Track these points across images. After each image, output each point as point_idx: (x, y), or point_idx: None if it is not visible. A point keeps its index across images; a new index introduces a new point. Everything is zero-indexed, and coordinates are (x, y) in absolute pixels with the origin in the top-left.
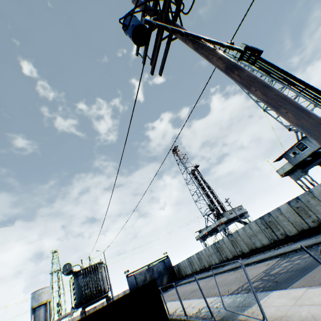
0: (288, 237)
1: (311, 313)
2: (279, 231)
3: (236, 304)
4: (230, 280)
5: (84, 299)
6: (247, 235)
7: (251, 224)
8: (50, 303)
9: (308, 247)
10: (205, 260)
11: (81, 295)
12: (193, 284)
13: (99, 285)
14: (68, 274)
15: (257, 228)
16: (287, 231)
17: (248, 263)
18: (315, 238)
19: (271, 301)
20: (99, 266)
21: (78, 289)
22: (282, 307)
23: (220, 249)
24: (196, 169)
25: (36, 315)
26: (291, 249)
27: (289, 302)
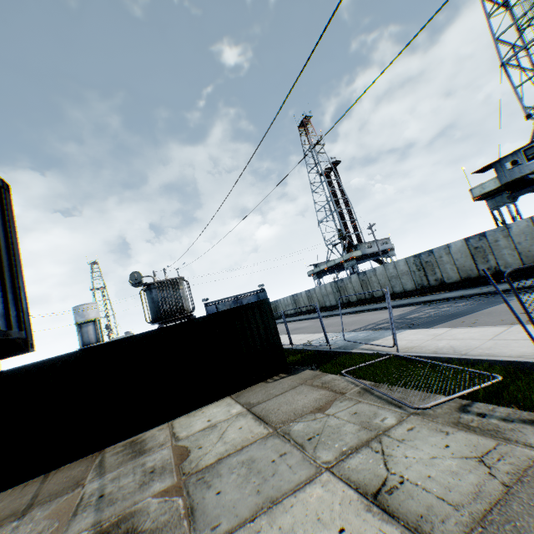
0: (444, 285)
1: (450, 345)
2: (435, 276)
3: (358, 339)
4: (349, 322)
5: (162, 315)
6: (387, 277)
7: (399, 262)
8: (100, 322)
9: (466, 297)
10: (317, 300)
11: (157, 311)
12: (295, 323)
13: (180, 303)
14: (137, 286)
15: (404, 269)
16: (446, 278)
17: (377, 308)
18: (481, 289)
19: (403, 337)
20: (179, 282)
21: (153, 304)
22: (417, 341)
23: (343, 289)
24: (334, 169)
25: (84, 332)
26: (442, 297)
27: (426, 338)
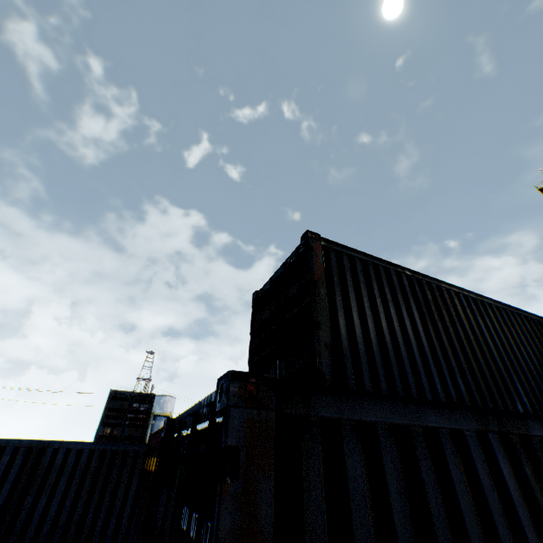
0: None
1: None
2: None
3: None
4: None
5: None
6: None
7: None
8: None
9: None
10: None
11: None
12: None
13: None
14: None
15: None
16: None
17: None
18: None
19: None
20: None
21: None
22: None
23: None
24: None
25: (155, 425)
26: None
27: None
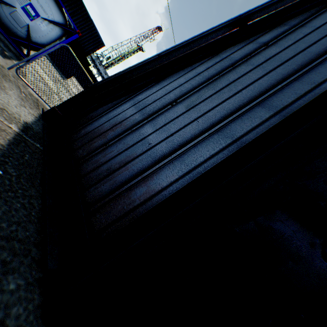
0: None
1: None
2: None
3: None
4: None
5: None
6: None
7: None
8: None
9: None
10: None
11: None
12: None
13: None
14: None
15: None
16: None
17: None
18: None
19: None
20: None
21: None
22: None
23: None
24: None
25: None
26: None
27: None
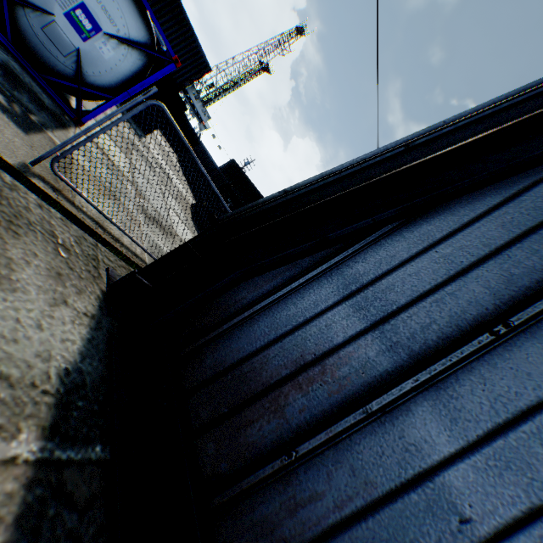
0: None
1: None
2: None
3: None
4: None
5: None
6: None
7: None
8: None
9: None
10: None
11: None
12: None
13: None
14: None
15: None
16: None
17: None
18: None
19: None
20: None
21: None
22: None
23: None
24: None
25: None
26: None
27: None
